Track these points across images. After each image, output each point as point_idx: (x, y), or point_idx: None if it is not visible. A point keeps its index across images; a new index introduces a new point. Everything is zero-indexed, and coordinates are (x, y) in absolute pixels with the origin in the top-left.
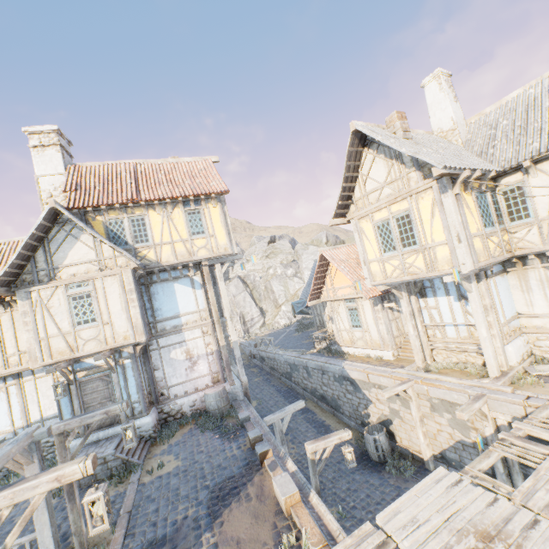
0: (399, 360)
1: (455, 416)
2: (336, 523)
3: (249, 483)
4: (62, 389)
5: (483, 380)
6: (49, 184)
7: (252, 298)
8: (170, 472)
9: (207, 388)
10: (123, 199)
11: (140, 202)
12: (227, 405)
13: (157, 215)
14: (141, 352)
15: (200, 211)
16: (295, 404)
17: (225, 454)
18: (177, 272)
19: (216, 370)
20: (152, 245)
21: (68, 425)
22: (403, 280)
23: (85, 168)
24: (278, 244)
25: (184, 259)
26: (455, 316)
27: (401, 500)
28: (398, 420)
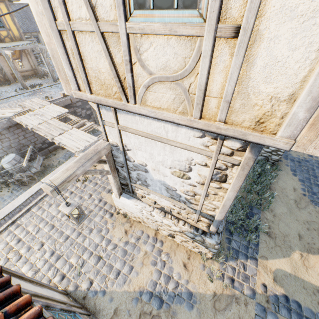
0: None
1: None
2: (56, 102)
3: None
4: None
5: None
6: None
7: None
8: None
9: None
10: None
11: None
12: None
13: None
14: None
15: None
16: None
17: None
18: None
19: None
20: None
21: (41, 47)
22: None
23: None
24: None
25: None
26: None
27: (56, 106)
28: None
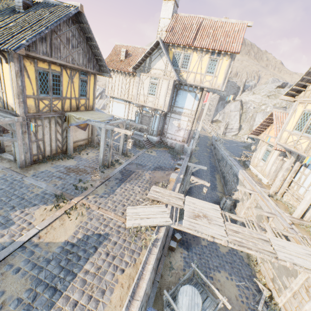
0: (267, 186)
1: (260, 215)
2: (177, 191)
3: (167, 171)
4: (137, 114)
5: (285, 213)
6: (163, 23)
7: (240, 117)
8: (152, 155)
9: (179, 141)
10: (186, 43)
11: (191, 46)
12: (181, 151)
13: (196, 56)
14: (164, 115)
15: (217, 60)
16: (202, 166)
17: (168, 162)
18: (191, 88)
19: (185, 137)
20: (187, 71)
21: (133, 124)
22: (290, 149)
23: (179, 17)
24: (283, 90)
25: (196, 83)
26: (310, 185)
27: (197, 199)
28: (241, 203)
